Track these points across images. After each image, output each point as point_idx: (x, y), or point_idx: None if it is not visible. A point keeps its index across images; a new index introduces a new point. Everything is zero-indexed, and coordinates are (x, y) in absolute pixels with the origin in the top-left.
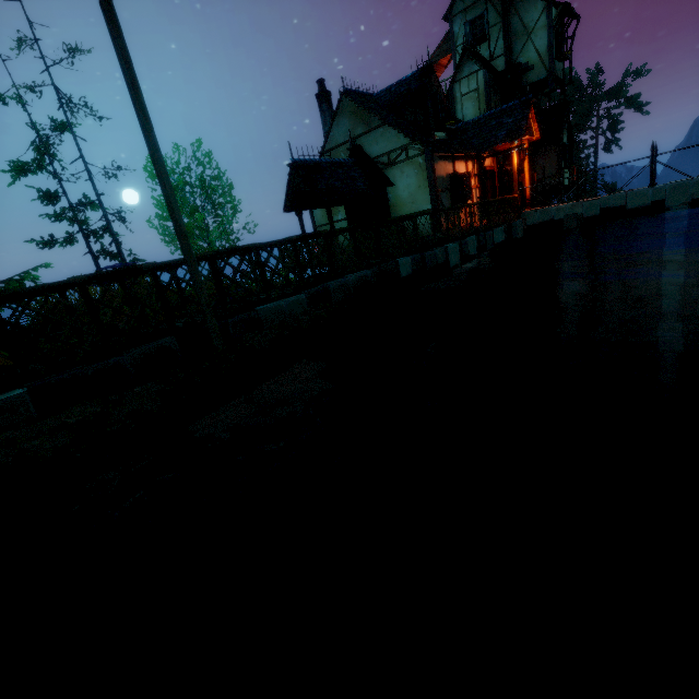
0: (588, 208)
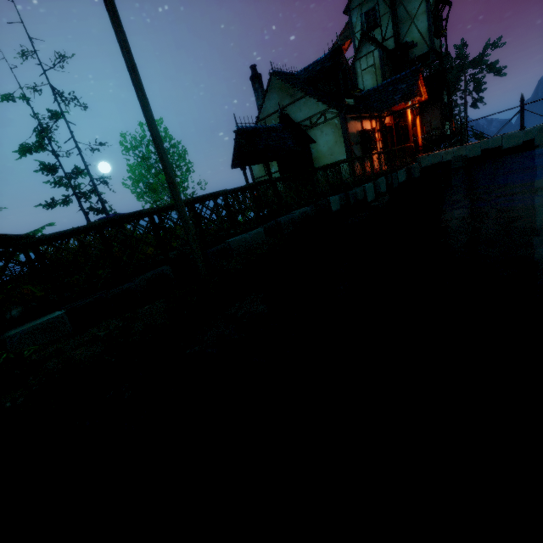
0: (471, 150)
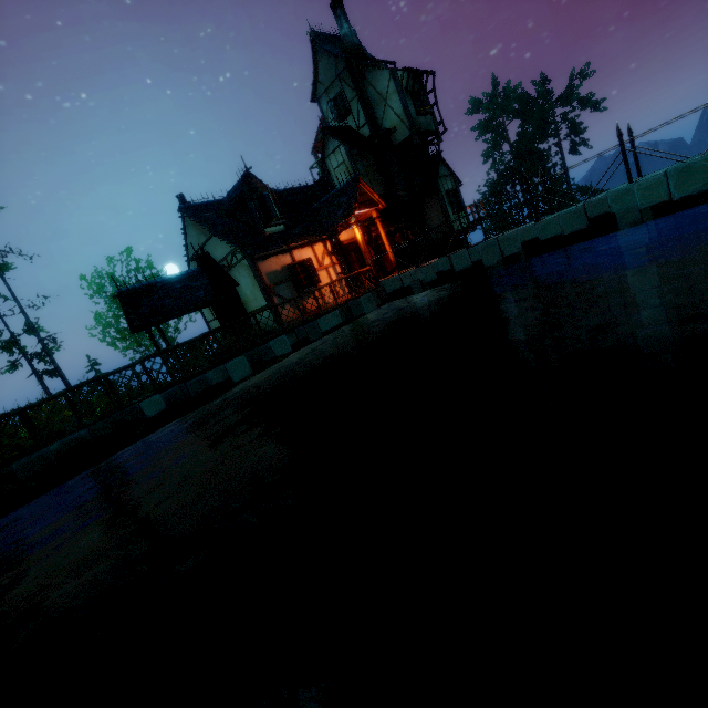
0: (426, 273)
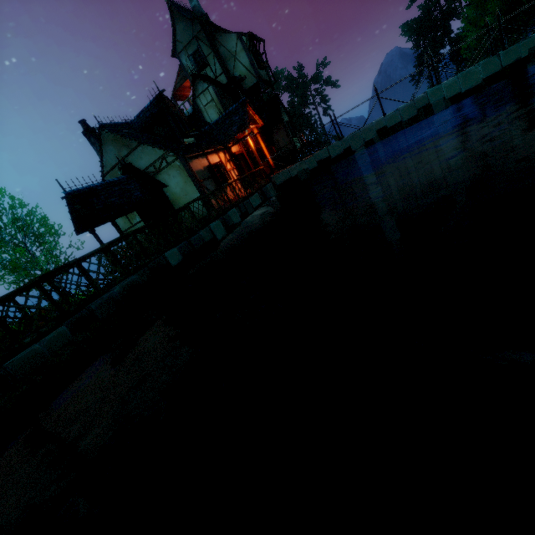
0: (309, 163)
